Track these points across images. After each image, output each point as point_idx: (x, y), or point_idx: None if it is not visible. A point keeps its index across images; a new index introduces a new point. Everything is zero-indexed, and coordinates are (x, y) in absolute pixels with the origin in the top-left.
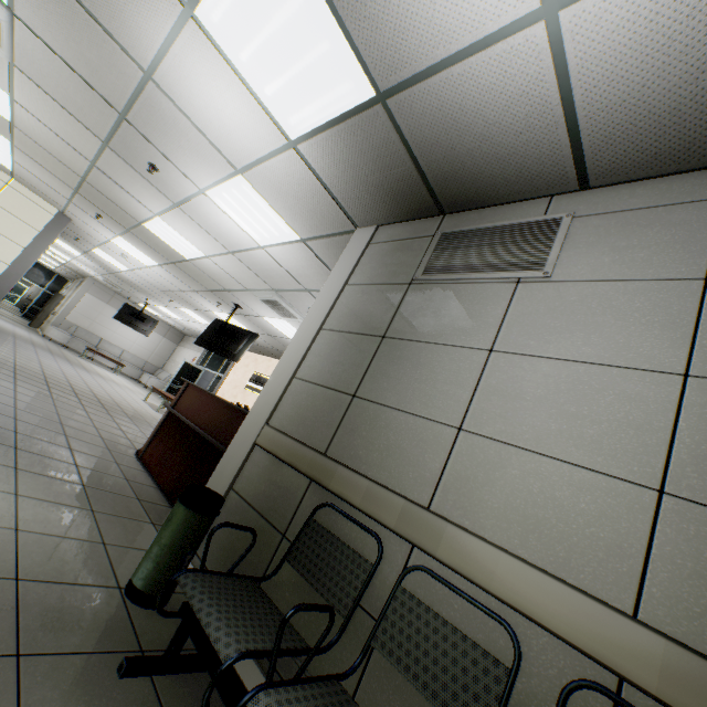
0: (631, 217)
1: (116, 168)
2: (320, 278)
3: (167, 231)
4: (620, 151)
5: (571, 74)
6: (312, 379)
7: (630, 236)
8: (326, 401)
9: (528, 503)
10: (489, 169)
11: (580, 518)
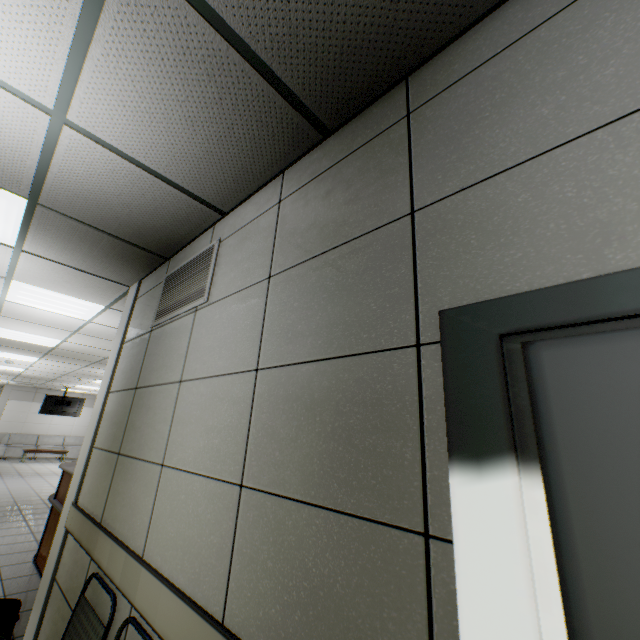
0: (244, 232)
1: None
2: None
3: (15, 334)
4: (213, 186)
5: (124, 150)
6: (101, 445)
7: (243, 250)
8: (106, 465)
9: (187, 525)
10: (156, 222)
11: (207, 529)
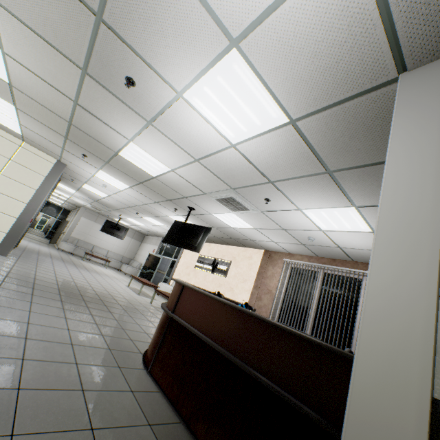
0: None
1: (95, 99)
2: (294, 165)
3: (138, 154)
4: None
5: None
6: None
7: None
8: None
9: None
10: None
11: None
